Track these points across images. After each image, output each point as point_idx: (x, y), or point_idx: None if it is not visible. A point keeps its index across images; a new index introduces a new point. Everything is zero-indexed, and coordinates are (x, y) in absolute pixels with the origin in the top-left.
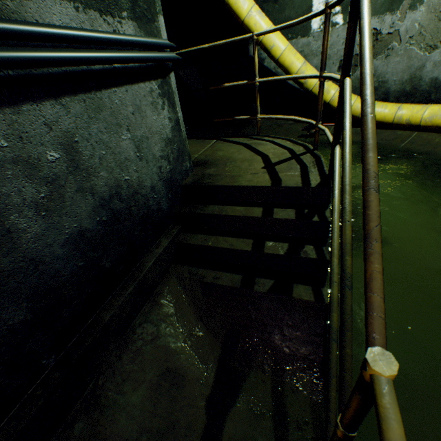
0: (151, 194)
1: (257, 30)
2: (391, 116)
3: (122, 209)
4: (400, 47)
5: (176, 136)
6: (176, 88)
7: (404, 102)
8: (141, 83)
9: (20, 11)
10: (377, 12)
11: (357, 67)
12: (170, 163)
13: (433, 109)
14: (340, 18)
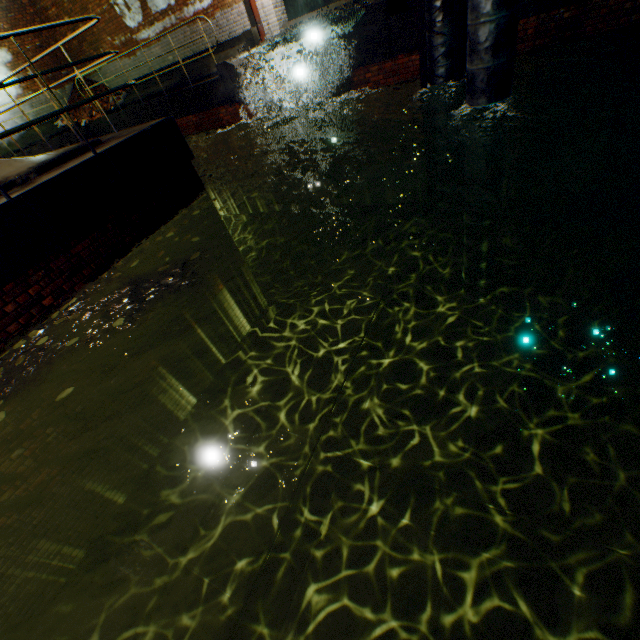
0: None
1: None
2: None
3: None
4: None
5: None
6: None
7: None
8: None
9: None
10: None
11: None
12: None
13: None
14: None
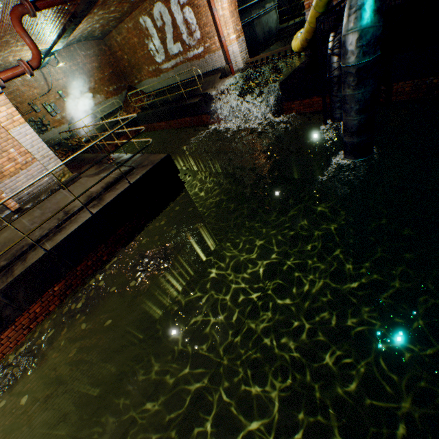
0: (273, 30)
1: None
2: None
3: (270, 30)
4: None
5: (277, 20)
6: (277, 11)
7: None
8: (273, 11)
9: (266, 7)
10: None
11: None
12: (276, 25)
13: None
14: None
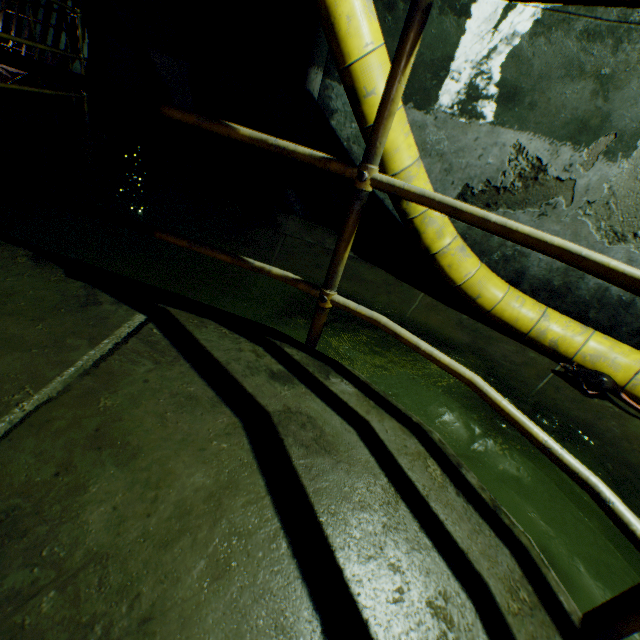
0: None
1: (350, 34)
2: (529, 323)
3: None
4: (568, 211)
5: None
6: None
7: (543, 300)
8: None
9: None
10: (554, 133)
11: (489, 209)
12: None
13: (600, 343)
14: (491, 110)
